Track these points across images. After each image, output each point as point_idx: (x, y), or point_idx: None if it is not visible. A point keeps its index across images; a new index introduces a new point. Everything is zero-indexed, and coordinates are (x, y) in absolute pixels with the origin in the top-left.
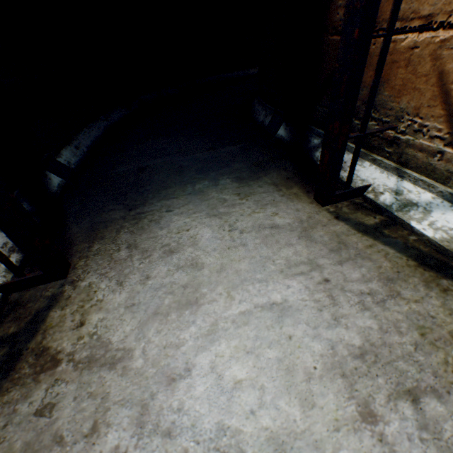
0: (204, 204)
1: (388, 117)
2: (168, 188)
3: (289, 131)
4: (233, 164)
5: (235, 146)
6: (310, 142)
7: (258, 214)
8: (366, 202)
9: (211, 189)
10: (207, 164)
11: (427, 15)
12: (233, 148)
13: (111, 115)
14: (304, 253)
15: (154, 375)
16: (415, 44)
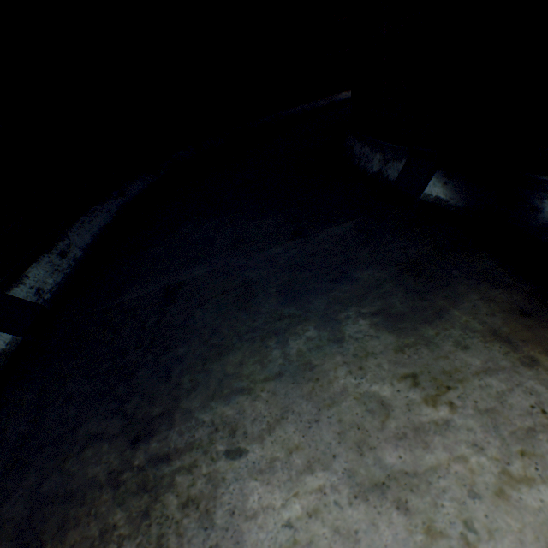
0: (327, 425)
1: None
2: (224, 353)
3: (457, 187)
4: (357, 271)
5: (341, 224)
6: (539, 211)
7: (535, 494)
8: None
9: (331, 355)
10: (298, 274)
11: None
12: (339, 229)
13: (129, 187)
14: None
15: None
16: None
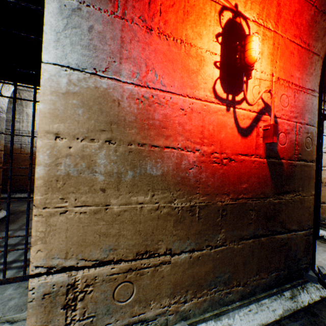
0: None
1: (320, 218)
2: None
3: None
4: None
5: None
6: None
7: None
8: (325, 239)
9: None
10: None
11: (322, 201)
12: None
13: None
14: (324, 248)
15: (323, 264)
16: (322, 205)
